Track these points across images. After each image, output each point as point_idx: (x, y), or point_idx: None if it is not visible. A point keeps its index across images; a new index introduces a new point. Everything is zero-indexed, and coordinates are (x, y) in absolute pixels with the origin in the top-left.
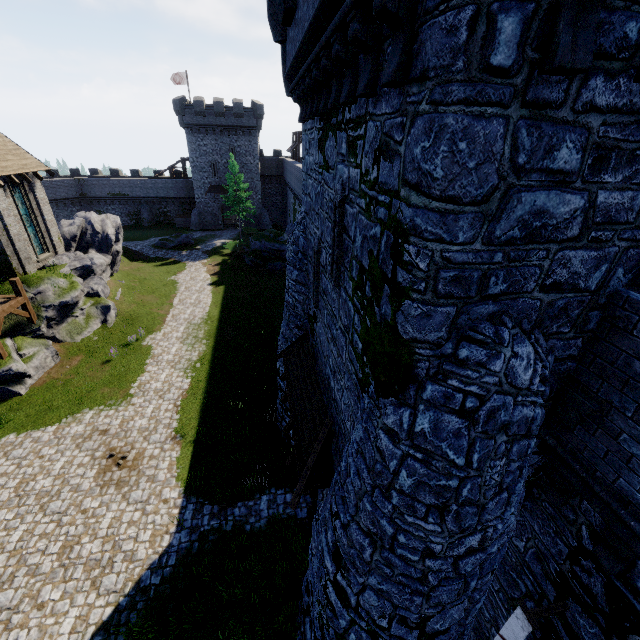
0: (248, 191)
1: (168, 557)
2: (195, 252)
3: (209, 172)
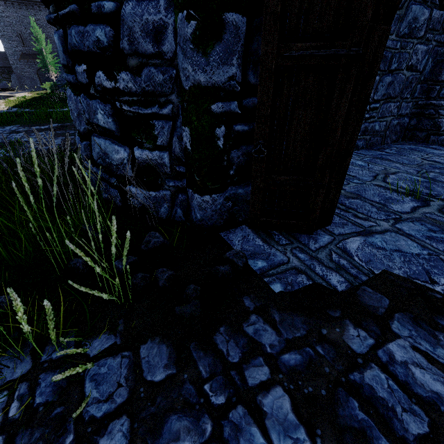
0: (56, 59)
1: (1, 111)
2: (17, 91)
3: (17, 41)
